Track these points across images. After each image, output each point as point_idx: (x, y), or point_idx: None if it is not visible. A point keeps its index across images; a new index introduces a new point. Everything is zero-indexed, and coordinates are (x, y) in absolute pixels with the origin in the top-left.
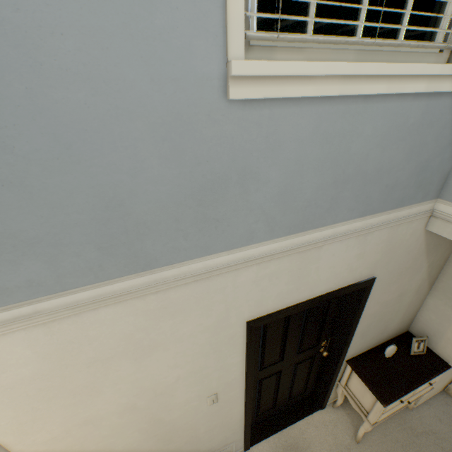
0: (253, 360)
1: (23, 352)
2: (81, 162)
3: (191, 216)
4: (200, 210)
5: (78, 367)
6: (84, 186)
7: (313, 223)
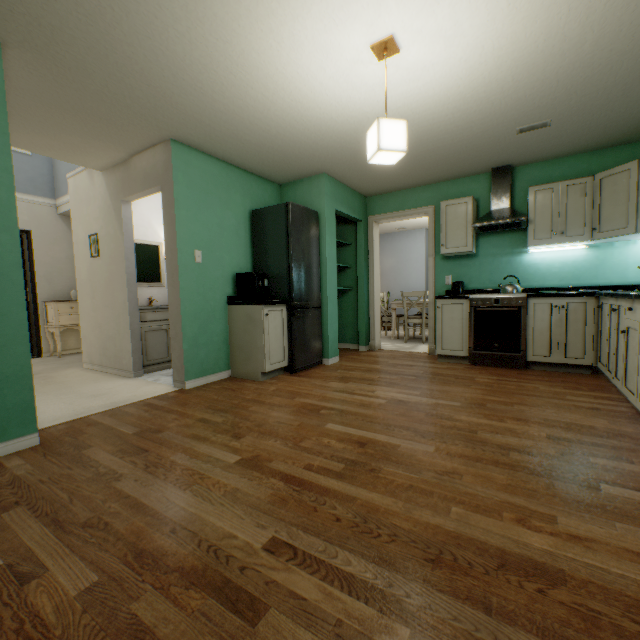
0: None
1: None
2: None
3: None
4: None
5: None
6: None
7: None
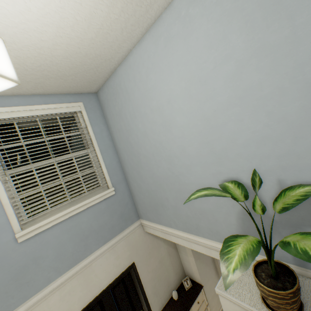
0: None
1: None
2: None
3: (14, 287)
4: (18, 282)
5: None
6: None
7: (81, 258)
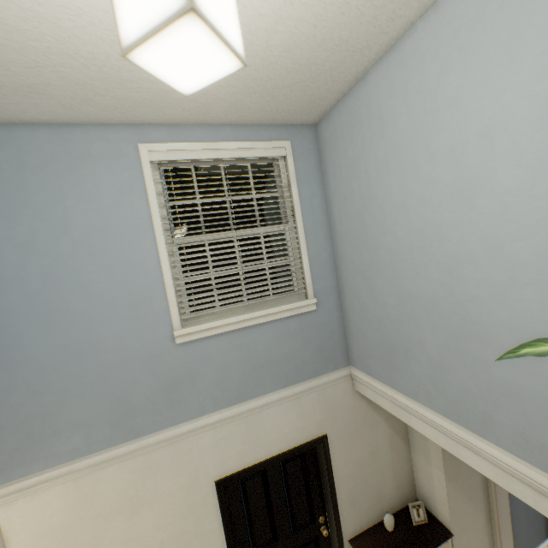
0: (230, 526)
1: (59, 502)
2: (109, 381)
3: (163, 400)
4: (168, 397)
5: (88, 520)
6: (109, 392)
7: (248, 395)
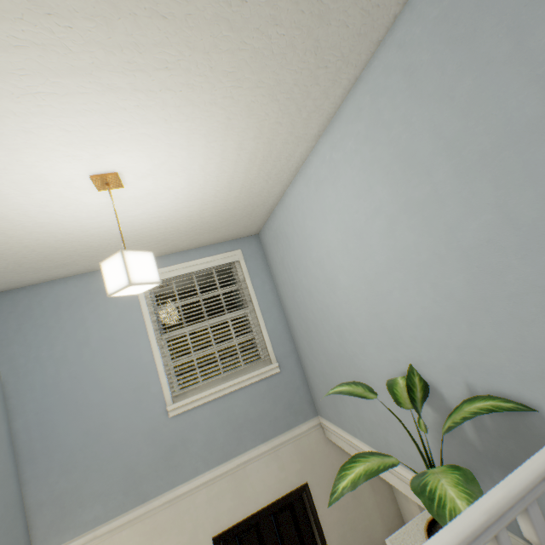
0: None
1: None
2: (120, 455)
3: (163, 466)
4: (167, 463)
5: None
6: (120, 464)
7: (233, 454)
